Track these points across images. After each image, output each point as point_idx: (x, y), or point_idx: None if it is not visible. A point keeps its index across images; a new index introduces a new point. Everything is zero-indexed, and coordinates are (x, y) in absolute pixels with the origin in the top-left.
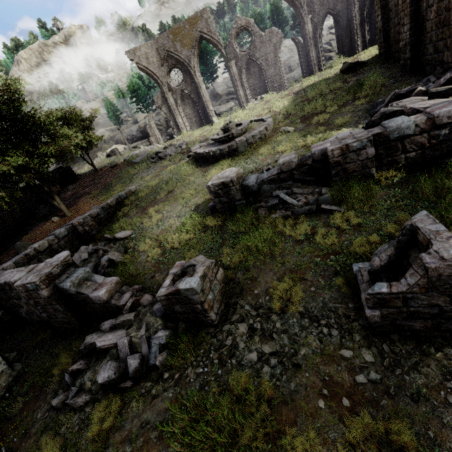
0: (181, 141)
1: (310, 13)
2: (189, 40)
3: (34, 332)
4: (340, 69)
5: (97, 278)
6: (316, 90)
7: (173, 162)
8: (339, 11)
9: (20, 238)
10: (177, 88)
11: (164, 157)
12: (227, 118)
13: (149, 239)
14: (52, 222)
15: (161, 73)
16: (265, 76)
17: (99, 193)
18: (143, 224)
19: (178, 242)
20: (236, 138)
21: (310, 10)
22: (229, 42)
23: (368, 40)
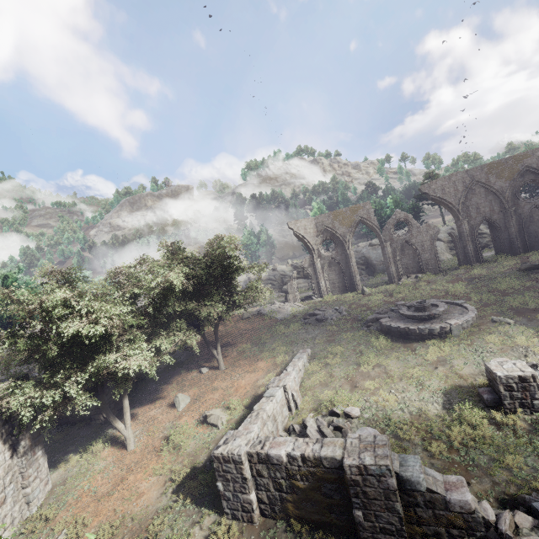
0: (330, 305)
1: (466, 217)
2: (348, 221)
3: (299, 538)
4: (519, 267)
5: (432, 473)
6: (505, 284)
7: (344, 329)
8: (495, 219)
9: (160, 386)
10: (326, 255)
11: (324, 321)
12: (381, 290)
13: (406, 425)
14: (201, 373)
15: (314, 242)
16: (419, 258)
17: (253, 348)
18: (370, 401)
19: (465, 438)
20: (435, 318)
21: (466, 215)
22: (386, 227)
23: (528, 245)
